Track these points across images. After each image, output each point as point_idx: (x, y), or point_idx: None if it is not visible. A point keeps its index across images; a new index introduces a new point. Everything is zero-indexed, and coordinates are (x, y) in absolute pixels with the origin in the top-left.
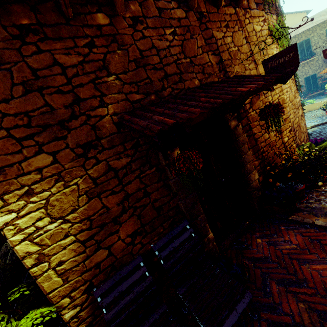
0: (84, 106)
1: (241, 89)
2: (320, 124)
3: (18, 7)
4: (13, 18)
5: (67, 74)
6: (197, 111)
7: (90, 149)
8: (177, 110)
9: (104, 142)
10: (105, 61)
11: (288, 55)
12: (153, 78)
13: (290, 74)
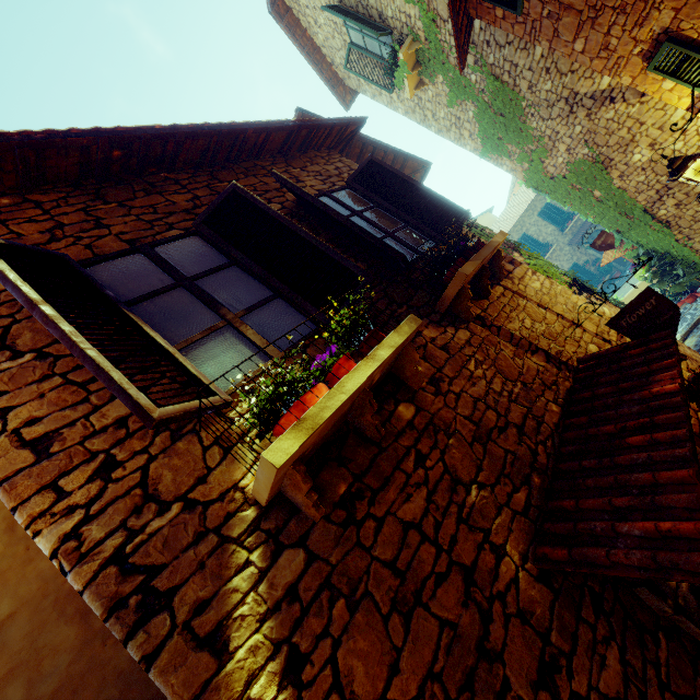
0: (481, 578)
1: (665, 389)
2: (689, 329)
3: (325, 472)
4: (329, 494)
5: (428, 535)
6: (690, 477)
7: (553, 678)
8: (627, 488)
9: (557, 638)
10: (448, 469)
11: (648, 303)
12: (511, 448)
13: (673, 321)
